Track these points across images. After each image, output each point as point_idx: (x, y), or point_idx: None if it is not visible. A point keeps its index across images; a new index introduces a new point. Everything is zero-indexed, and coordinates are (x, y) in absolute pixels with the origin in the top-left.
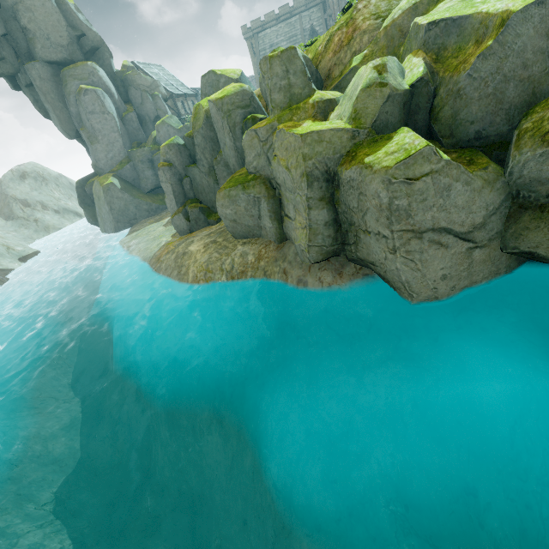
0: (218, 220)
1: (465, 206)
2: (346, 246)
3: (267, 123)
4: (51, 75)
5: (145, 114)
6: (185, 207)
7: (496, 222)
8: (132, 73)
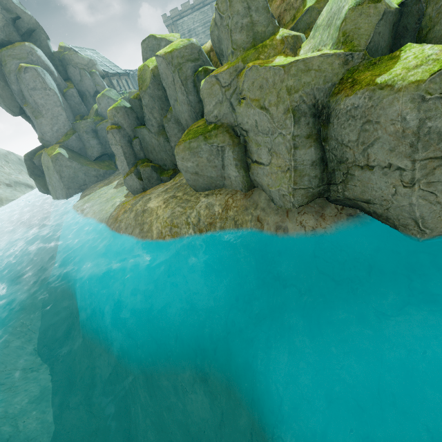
0: (171, 176)
1: None
2: (332, 186)
3: (229, 66)
4: None
5: (85, 90)
6: (137, 167)
7: None
8: (69, 53)
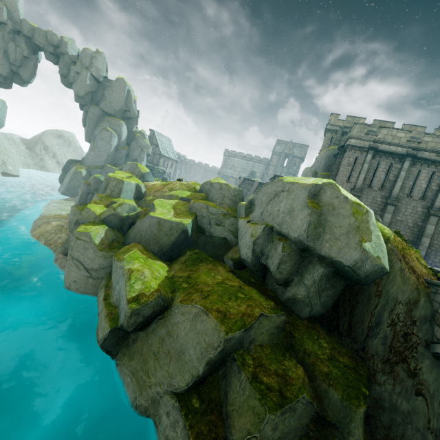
0: None
1: (91, 259)
2: None
3: (100, 196)
4: (99, 115)
5: (131, 154)
6: (81, 205)
7: (102, 272)
8: (140, 136)
